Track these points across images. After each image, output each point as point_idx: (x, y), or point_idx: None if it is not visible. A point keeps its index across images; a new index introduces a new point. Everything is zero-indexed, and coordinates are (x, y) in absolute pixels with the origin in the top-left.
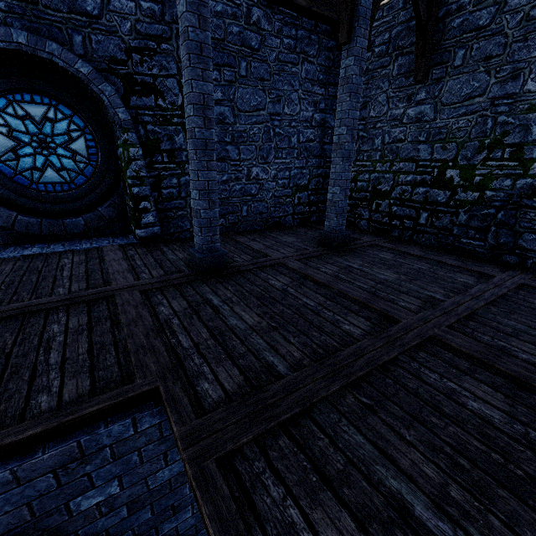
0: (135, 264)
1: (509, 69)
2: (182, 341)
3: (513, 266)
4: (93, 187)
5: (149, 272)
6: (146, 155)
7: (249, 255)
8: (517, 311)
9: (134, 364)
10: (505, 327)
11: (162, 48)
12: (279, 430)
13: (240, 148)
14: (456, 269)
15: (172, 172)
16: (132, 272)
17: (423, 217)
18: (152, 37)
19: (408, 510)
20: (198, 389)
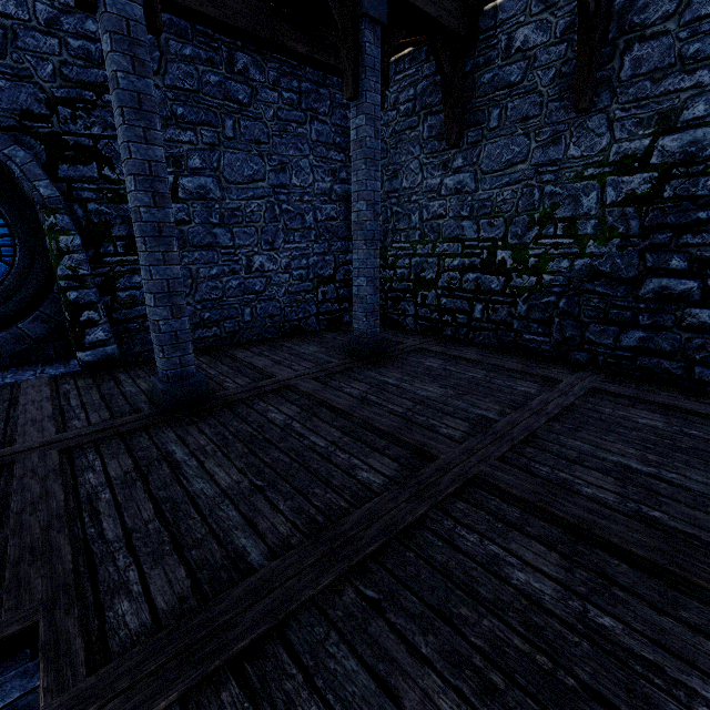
0: (67, 405)
1: (549, 132)
2: (106, 529)
3: (584, 365)
4: (8, 293)
5: (86, 417)
6: (89, 245)
7: (247, 378)
8: (584, 426)
9: (6, 585)
10: (569, 450)
11: (104, 99)
12: (227, 671)
13: (234, 231)
14: (518, 374)
15: (133, 266)
16: (58, 419)
17: (477, 309)
18: (88, 85)
19: None
20: (110, 614)
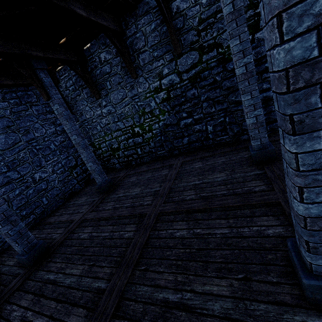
0: None
1: (129, 86)
2: None
3: (179, 154)
4: None
5: None
6: None
7: (62, 228)
8: (183, 177)
9: None
10: (181, 188)
11: None
12: (112, 319)
13: (18, 170)
14: (161, 168)
15: None
16: None
17: (139, 151)
18: None
19: (168, 301)
20: None
